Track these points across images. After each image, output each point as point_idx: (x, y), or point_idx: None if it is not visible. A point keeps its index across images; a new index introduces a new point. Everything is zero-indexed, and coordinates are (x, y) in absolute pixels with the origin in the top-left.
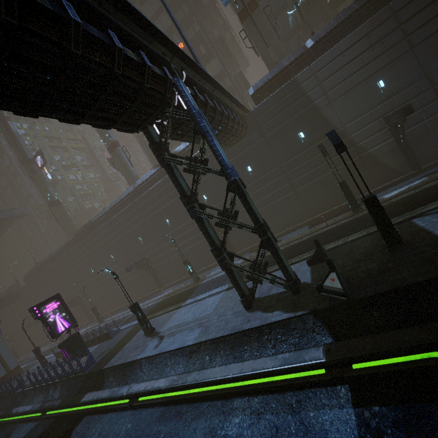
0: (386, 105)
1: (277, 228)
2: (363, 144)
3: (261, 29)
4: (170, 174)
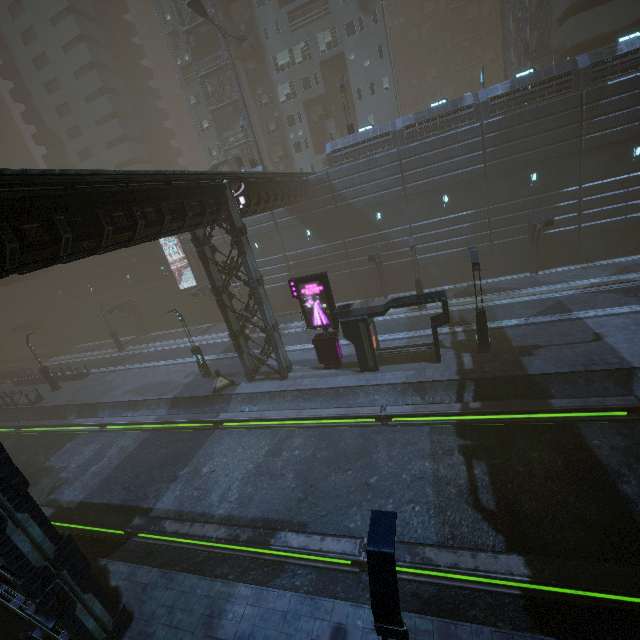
0: None
1: None
2: None
3: None
4: None
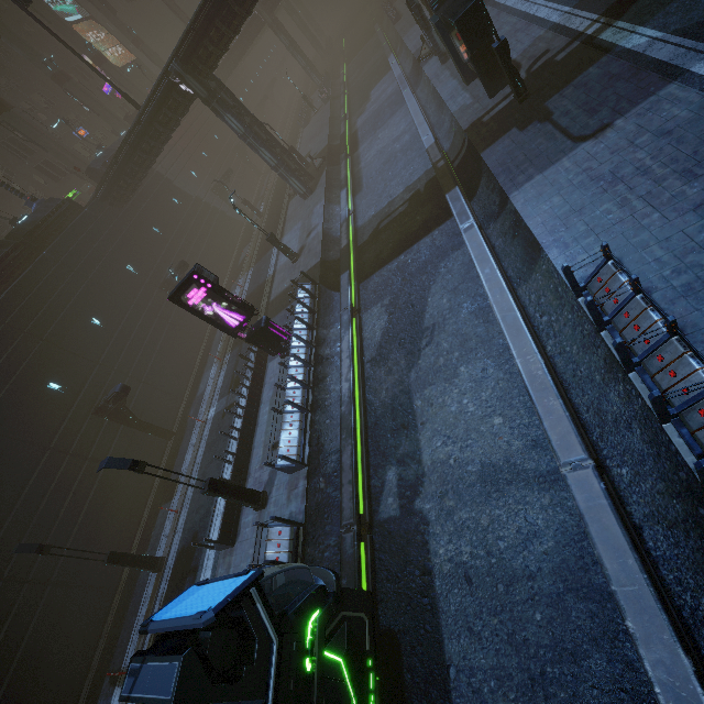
0: (206, 184)
1: (221, 277)
2: (215, 205)
3: (33, 127)
4: (233, 112)
